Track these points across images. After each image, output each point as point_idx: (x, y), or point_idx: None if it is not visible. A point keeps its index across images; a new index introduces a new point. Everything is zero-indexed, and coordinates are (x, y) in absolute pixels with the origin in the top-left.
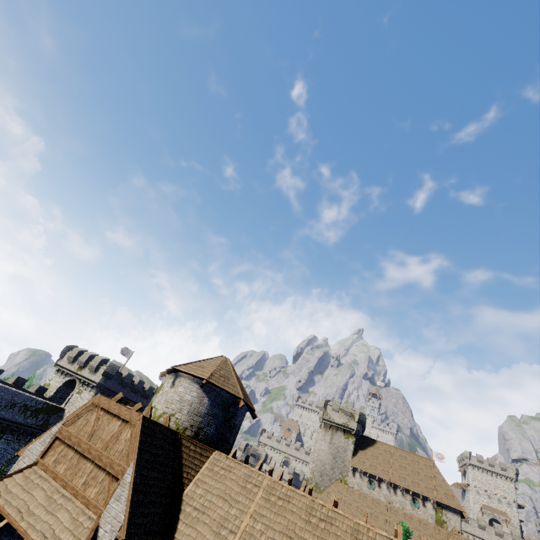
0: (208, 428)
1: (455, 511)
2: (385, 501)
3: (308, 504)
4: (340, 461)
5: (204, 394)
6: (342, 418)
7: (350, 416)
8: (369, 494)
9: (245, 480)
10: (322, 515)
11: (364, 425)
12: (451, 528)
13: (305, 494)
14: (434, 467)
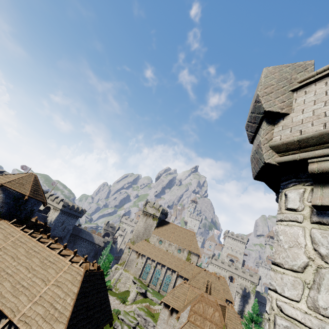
0: (2, 209)
1: (196, 255)
2: (165, 250)
3: (33, 245)
4: (148, 231)
5: (1, 192)
6: (153, 211)
7: (157, 210)
8: (158, 246)
9: (9, 234)
10: (37, 250)
11: (165, 215)
12: (192, 262)
13: (35, 240)
14: (194, 235)
